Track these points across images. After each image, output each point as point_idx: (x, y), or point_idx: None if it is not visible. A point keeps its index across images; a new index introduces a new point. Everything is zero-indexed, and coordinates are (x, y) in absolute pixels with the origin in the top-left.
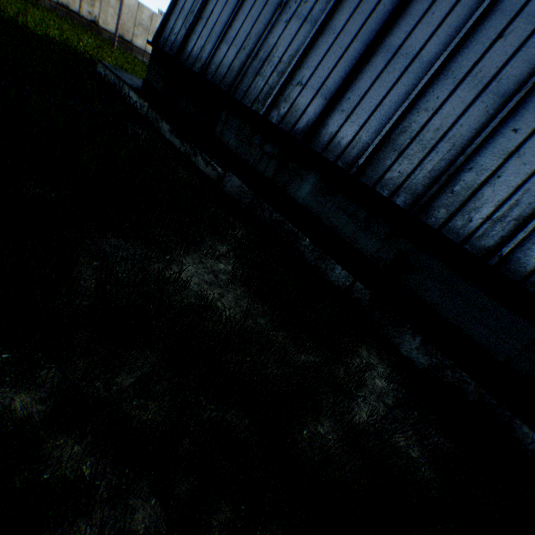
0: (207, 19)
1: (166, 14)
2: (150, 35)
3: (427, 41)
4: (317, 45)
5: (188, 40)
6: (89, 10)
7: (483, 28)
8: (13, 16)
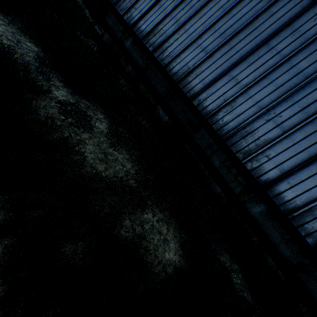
0: None
1: None
2: None
3: (169, 6)
4: None
5: None
6: None
7: (181, 6)
8: None
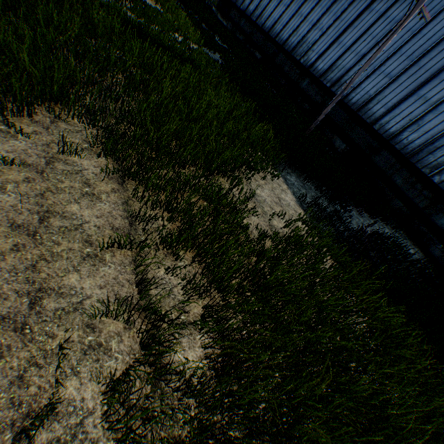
0: None
1: None
2: None
3: None
4: None
5: None
6: None
7: None
8: None
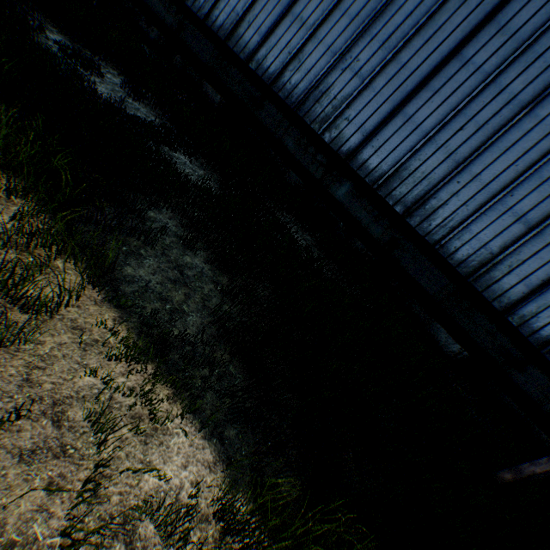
0: None
1: None
2: None
3: None
4: None
5: None
6: None
7: None
8: None
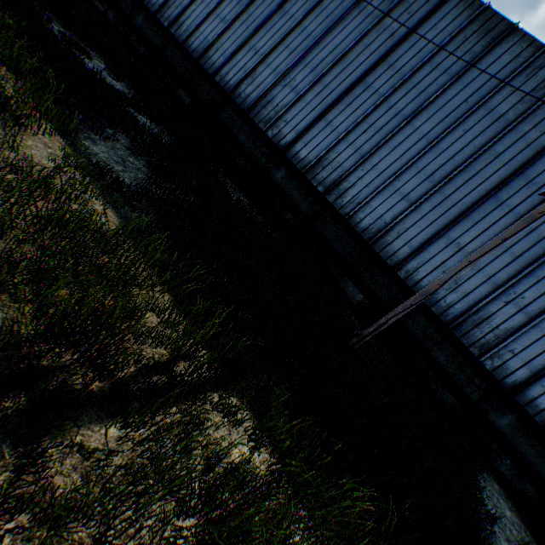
0: None
1: None
2: None
3: None
4: None
5: None
6: None
7: None
8: None
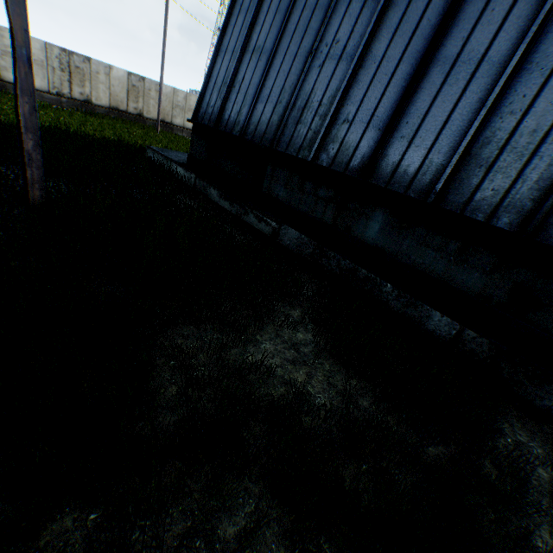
0: (240, 85)
1: (201, 91)
2: (186, 112)
3: (492, 40)
4: (357, 79)
5: (224, 108)
6: (135, 106)
7: None
8: (77, 128)
